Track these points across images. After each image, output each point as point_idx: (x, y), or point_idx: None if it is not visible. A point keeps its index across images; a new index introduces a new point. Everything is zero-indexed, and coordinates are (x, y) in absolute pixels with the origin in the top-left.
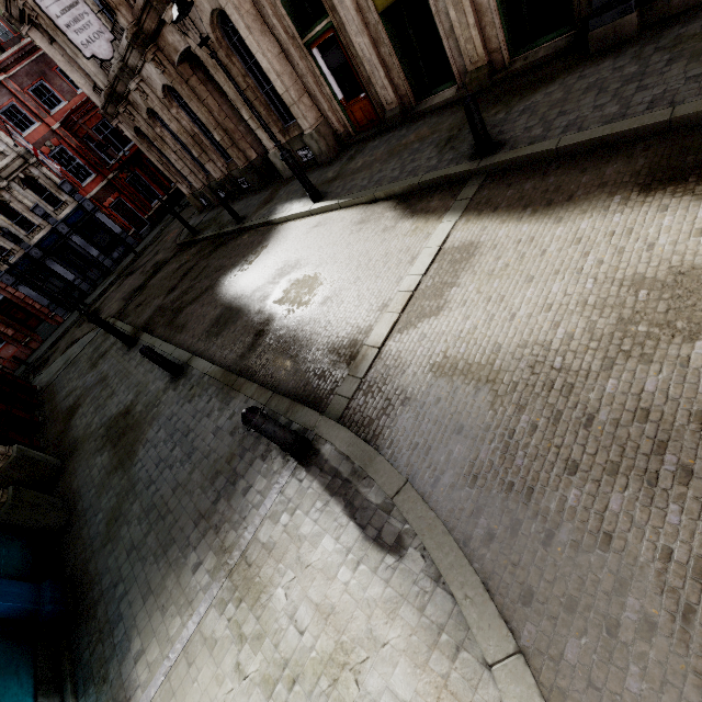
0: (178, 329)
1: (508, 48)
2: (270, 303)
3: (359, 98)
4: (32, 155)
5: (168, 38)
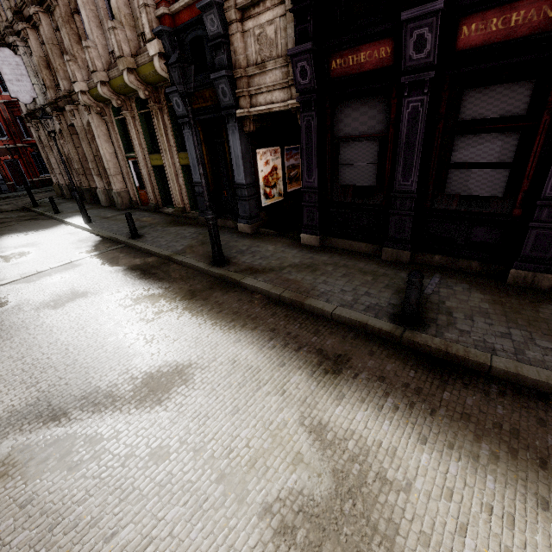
0: None
1: (190, 206)
2: None
3: (144, 190)
4: None
5: (68, 114)
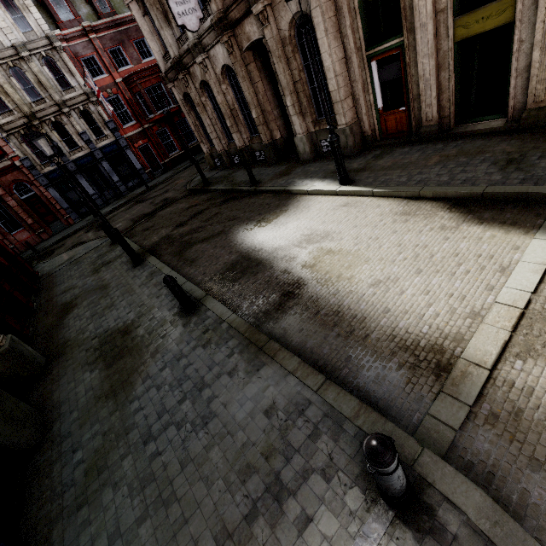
0: (187, 262)
1: None
2: (299, 266)
3: (398, 110)
4: (94, 95)
5: (245, 28)
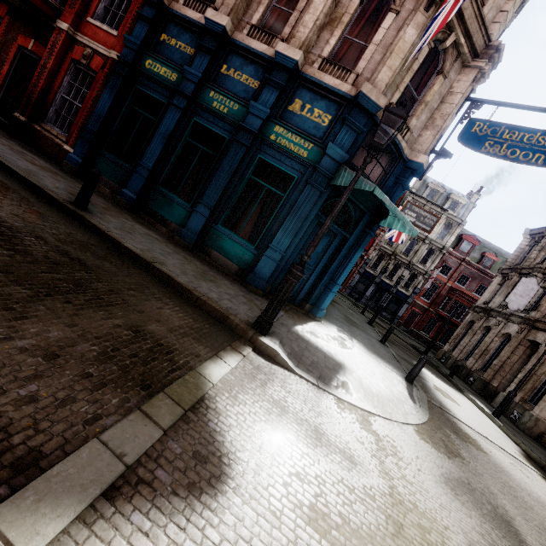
0: (388, 343)
1: None
2: (432, 382)
3: None
4: (429, 276)
5: (538, 334)
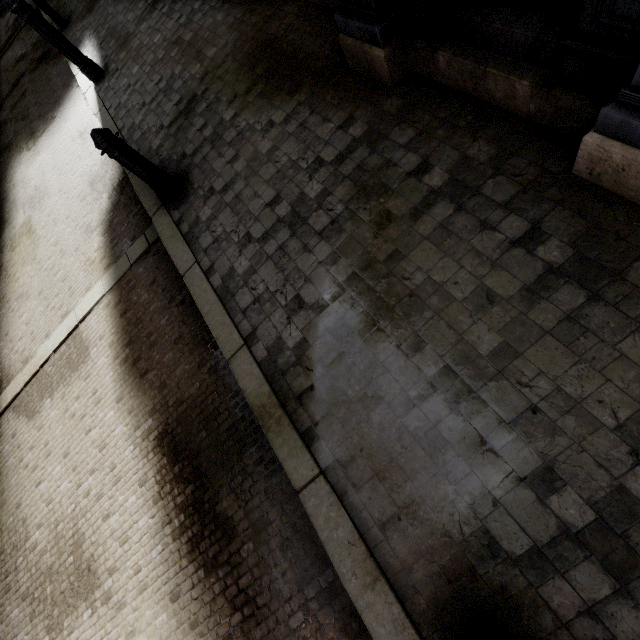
0: None
1: None
2: (9, 244)
3: None
4: None
5: None
